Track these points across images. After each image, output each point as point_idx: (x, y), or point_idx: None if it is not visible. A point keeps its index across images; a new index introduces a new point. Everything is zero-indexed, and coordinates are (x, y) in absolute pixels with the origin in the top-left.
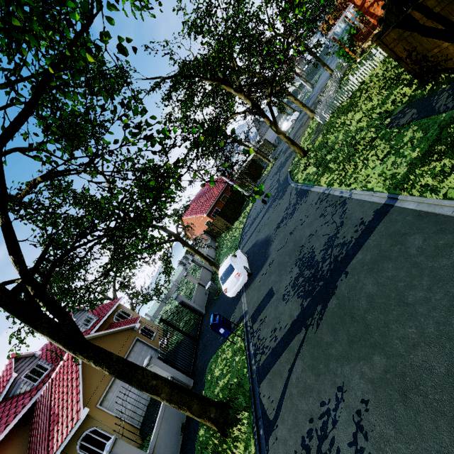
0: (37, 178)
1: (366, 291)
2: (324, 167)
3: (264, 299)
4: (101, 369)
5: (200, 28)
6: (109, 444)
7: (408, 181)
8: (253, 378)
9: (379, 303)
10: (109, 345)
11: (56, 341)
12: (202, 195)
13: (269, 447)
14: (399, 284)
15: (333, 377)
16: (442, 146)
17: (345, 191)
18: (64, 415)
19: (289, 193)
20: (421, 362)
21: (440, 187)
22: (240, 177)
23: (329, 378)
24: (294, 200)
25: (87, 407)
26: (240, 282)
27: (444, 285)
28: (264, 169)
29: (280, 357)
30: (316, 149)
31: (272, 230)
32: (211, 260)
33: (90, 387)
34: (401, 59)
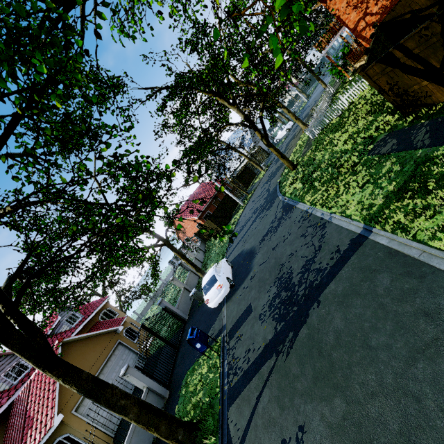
0: (7, 208)
1: (334, 325)
2: (310, 184)
3: (243, 315)
4: (69, 388)
5: (194, 46)
6: None
7: (382, 214)
8: (224, 400)
9: (345, 341)
10: (90, 348)
11: (25, 358)
12: (195, 197)
13: None
14: (365, 323)
15: (296, 413)
16: (416, 184)
17: (326, 214)
18: (39, 420)
19: (276, 205)
20: (377, 414)
21: (411, 227)
22: (232, 183)
23: (292, 414)
24: (280, 214)
25: (62, 413)
26: (222, 294)
27: (405, 333)
28: (257, 176)
29: (250, 381)
30: (304, 164)
31: (257, 242)
32: (197, 266)
33: (67, 392)
34: (383, 91)
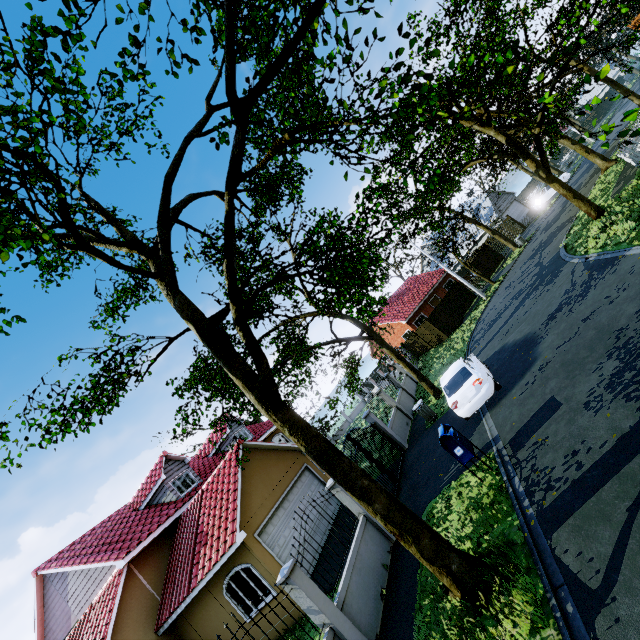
0: (285, 136)
1: None
2: None
3: (538, 414)
4: (296, 442)
5: (447, 29)
6: (286, 567)
7: None
8: (531, 526)
9: None
10: (272, 462)
11: (248, 389)
12: (401, 295)
13: (597, 633)
14: None
15: None
16: None
17: None
18: (215, 535)
19: (567, 272)
20: None
21: None
22: (466, 266)
23: None
24: (584, 277)
25: (243, 532)
26: (482, 394)
27: None
28: (505, 259)
29: (598, 490)
30: (627, 199)
31: (538, 324)
32: (420, 373)
33: (248, 508)
34: None
